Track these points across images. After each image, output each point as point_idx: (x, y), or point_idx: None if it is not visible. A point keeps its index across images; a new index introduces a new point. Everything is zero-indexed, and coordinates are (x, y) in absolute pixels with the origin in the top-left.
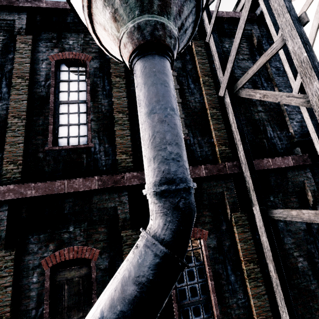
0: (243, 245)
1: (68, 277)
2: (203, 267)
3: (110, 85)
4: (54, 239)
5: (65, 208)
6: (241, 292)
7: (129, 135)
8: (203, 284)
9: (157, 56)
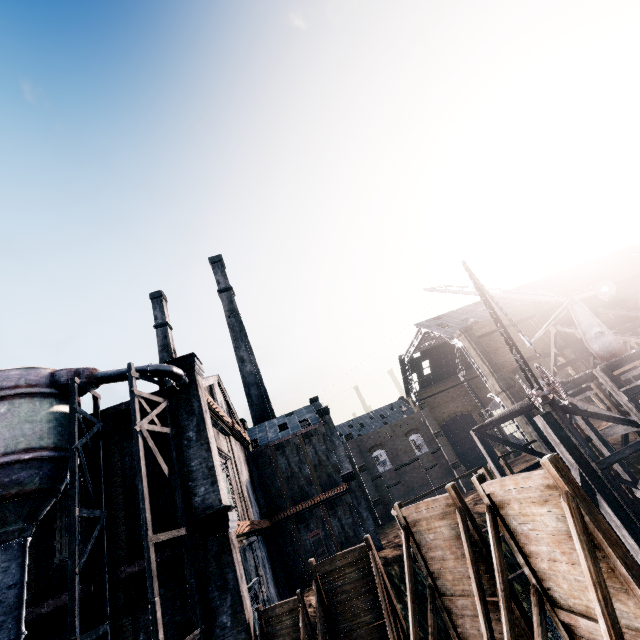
0: None
1: None
2: None
3: None
4: None
5: None
6: None
7: (34, 568)
8: None
9: (6, 548)
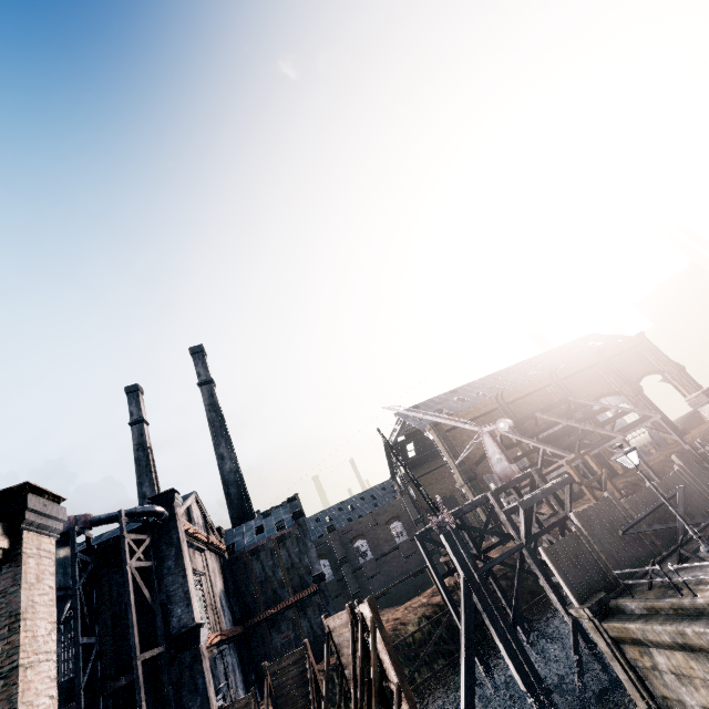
0: None
1: None
2: None
3: None
4: None
5: None
6: None
7: None
8: None
9: None
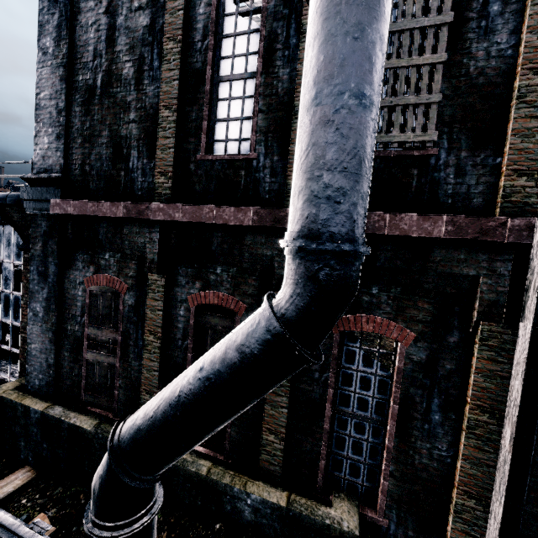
0: (481, 380)
1: (212, 323)
2: (388, 382)
3: (299, 35)
4: (201, 278)
5: (212, 243)
6: (445, 442)
7: None
8: (380, 403)
9: None
